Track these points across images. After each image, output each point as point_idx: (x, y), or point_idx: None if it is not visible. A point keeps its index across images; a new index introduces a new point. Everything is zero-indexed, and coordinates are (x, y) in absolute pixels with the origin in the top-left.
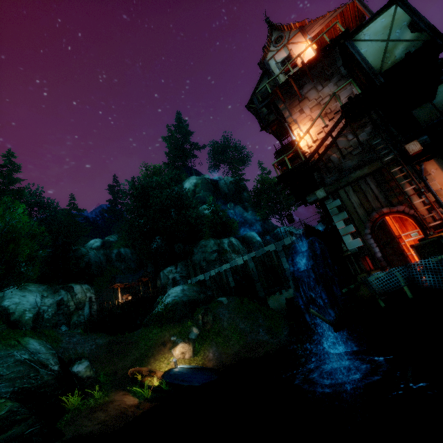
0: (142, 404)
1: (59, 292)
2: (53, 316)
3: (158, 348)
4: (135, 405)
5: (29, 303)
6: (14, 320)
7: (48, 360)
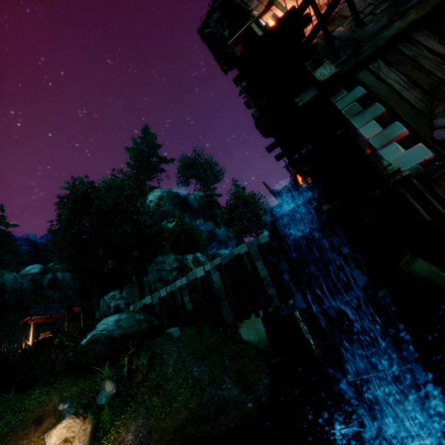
0: None
1: None
2: None
3: (23, 431)
4: None
5: None
6: None
7: None
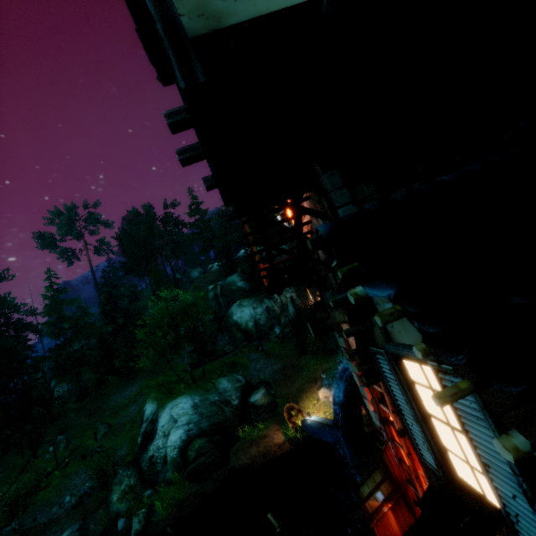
0: (283, 446)
1: (264, 301)
2: (267, 321)
3: (311, 384)
4: (279, 445)
5: (247, 315)
6: (244, 328)
7: (231, 397)
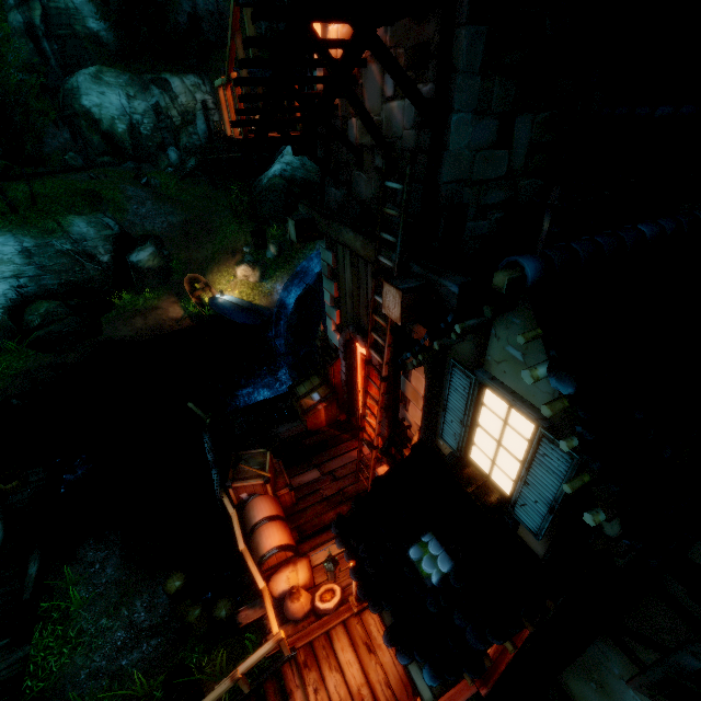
0: (182, 321)
1: (151, 90)
2: (154, 132)
3: (227, 256)
4: (176, 320)
5: (114, 107)
6: (107, 131)
7: (96, 250)
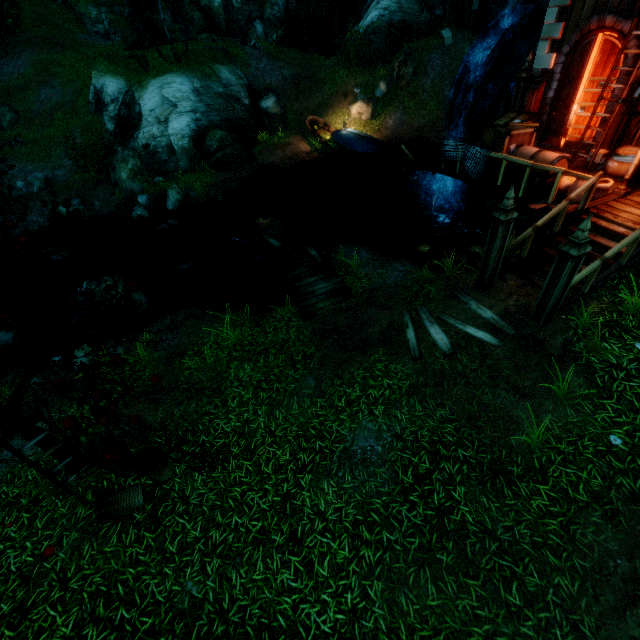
0: (312, 154)
1: None
2: (243, 5)
3: (339, 99)
4: (306, 153)
5: None
6: (205, 6)
7: (239, 94)
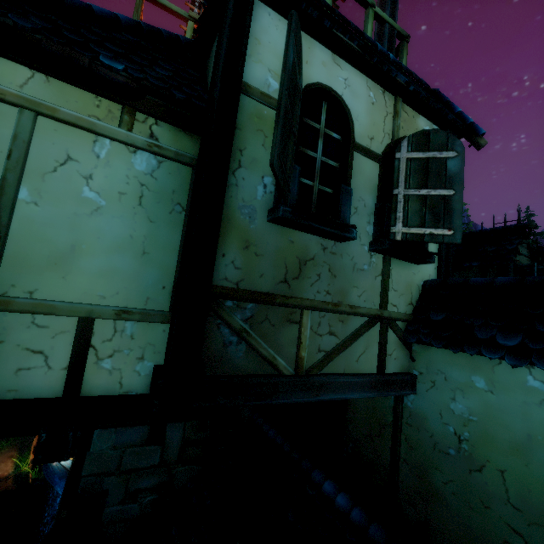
0: (3, 482)
1: None
2: None
3: None
4: None
5: None
6: None
7: None
